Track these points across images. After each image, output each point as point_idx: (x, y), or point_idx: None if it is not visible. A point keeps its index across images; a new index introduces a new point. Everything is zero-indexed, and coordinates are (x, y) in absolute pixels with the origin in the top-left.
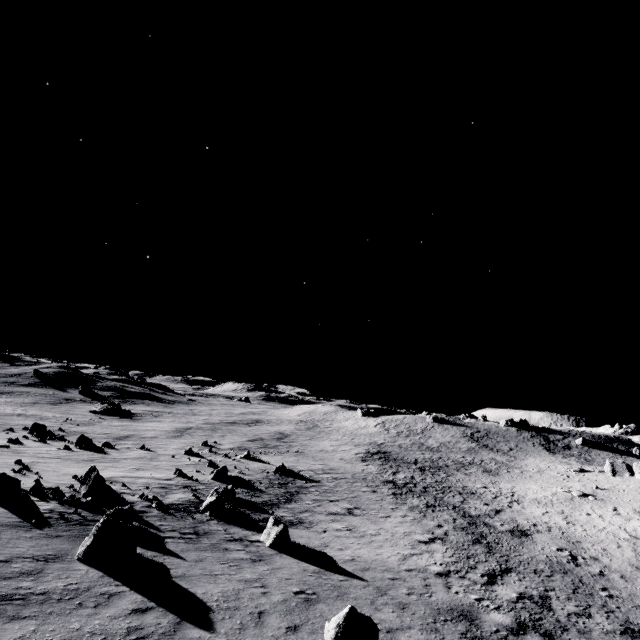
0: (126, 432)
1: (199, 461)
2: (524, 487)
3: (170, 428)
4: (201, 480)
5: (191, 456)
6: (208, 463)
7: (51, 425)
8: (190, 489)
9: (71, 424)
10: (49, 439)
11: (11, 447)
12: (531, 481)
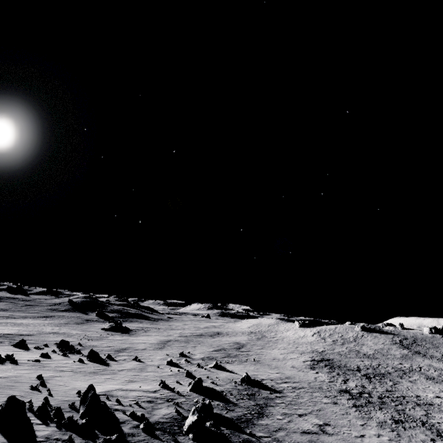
0: (124, 345)
1: (178, 371)
2: None
3: (155, 341)
4: (181, 391)
5: (172, 366)
6: (185, 373)
7: (74, 340)
8: (173, 403)
9: (87, 339)
10: (69, 353)
11: (41, 361)
12: None
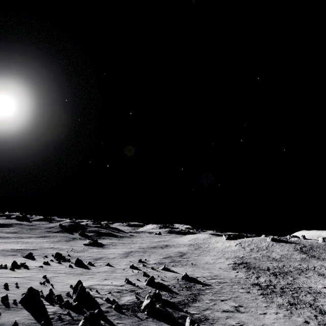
0: (100, 255)
1: (138, 272)
2: None
3: (121, 252)
4: (140, 285)
5: (133, 269)
6: (143, 274)
7: (64, 253)
8: (134, 293)
9: (74, 252)
10: (62, 261)
11: (44, 267)
12: None
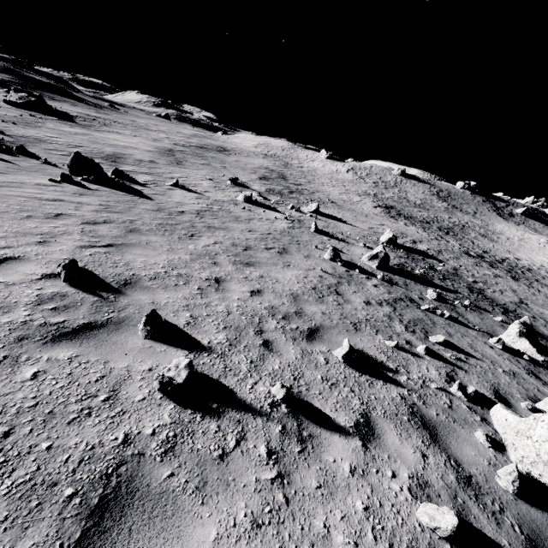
0: (103, 147)
1: (286, 219)
2: (538, 259)
3: (149, 147)
4: (373, 272)
5: (257, 206)
6: (315, 228)
7: None
8: (439, 314)
9: (0, 120)
10: None
11: None
12: (531, 252)
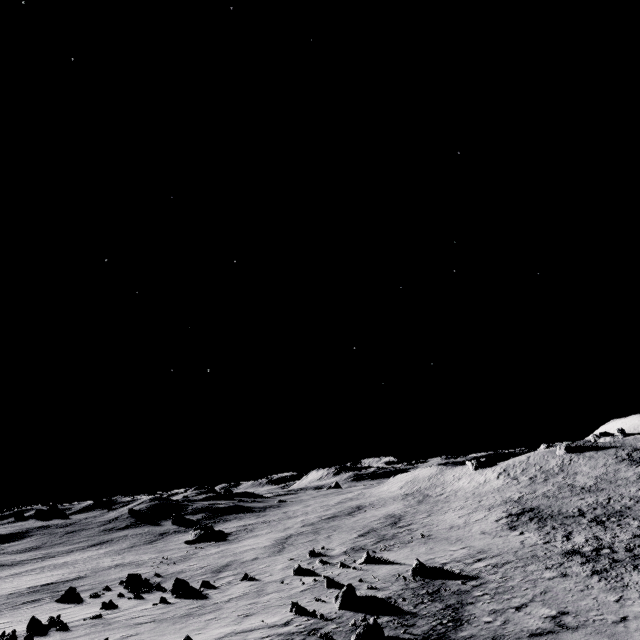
0: (224, 560)
1: (314, 582)
2: None
3: (269, 542)
4: (326, 614)
5: (302, 576)
6: (326, 583)
7: (147, 571)
8: (318, 636)
9: (167, 564)
10: (144, 592)
11: (103, 616)
12: None
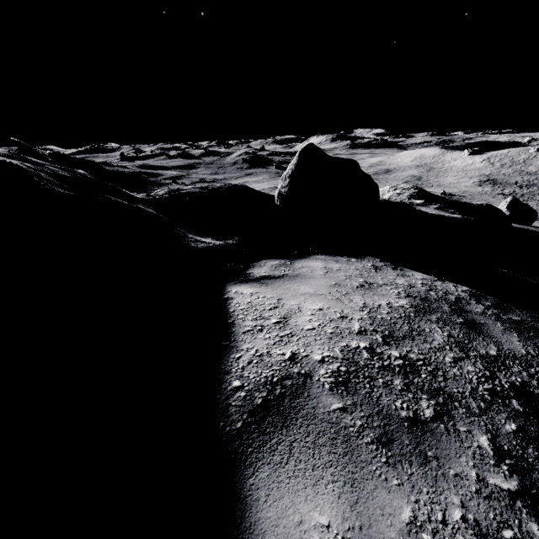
0: None
1: None
2: None
3: None
4: None
5: None
6: None
7: None
8: None
9: None
10: None
11: None
12: None
